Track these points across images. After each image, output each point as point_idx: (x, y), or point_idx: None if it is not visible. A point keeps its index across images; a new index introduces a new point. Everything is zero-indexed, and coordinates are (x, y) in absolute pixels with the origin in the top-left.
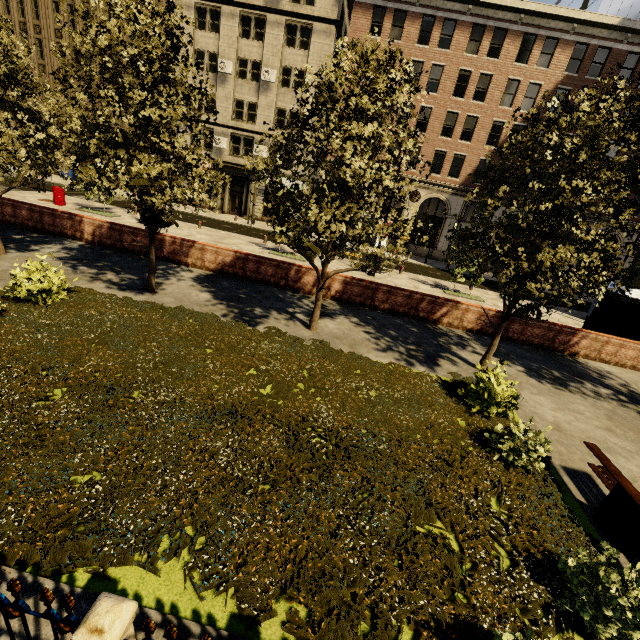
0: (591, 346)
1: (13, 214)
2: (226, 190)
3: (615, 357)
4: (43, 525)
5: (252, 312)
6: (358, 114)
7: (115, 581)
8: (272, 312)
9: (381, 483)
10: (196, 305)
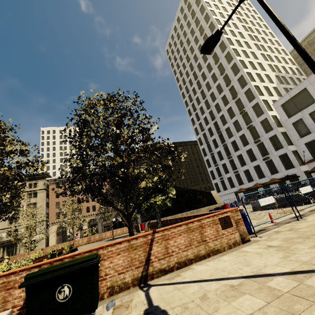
0: (111, 234)
1: None
2: (5, 252)
3: (117, 234)
4: None
5: None
6: (31, 214)
7: None
8: None
9: None
10: None
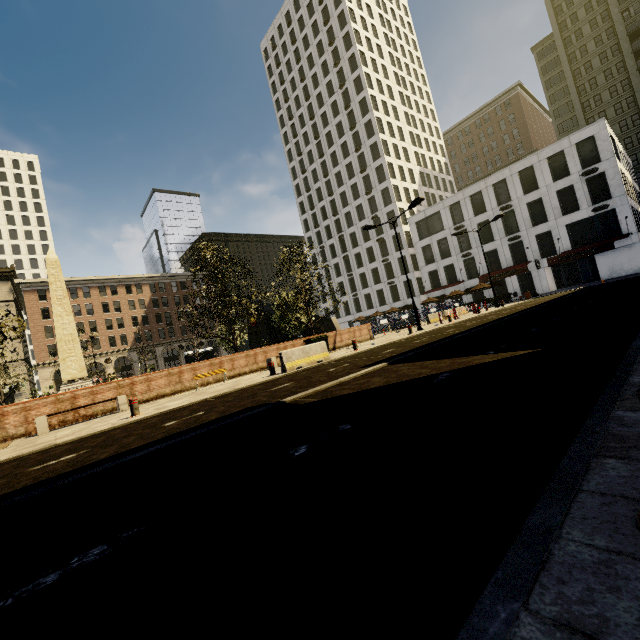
0: None
1: None
2: None
3: None
4: None
5: None
6: None
7: None
8: None
9: None
10: None
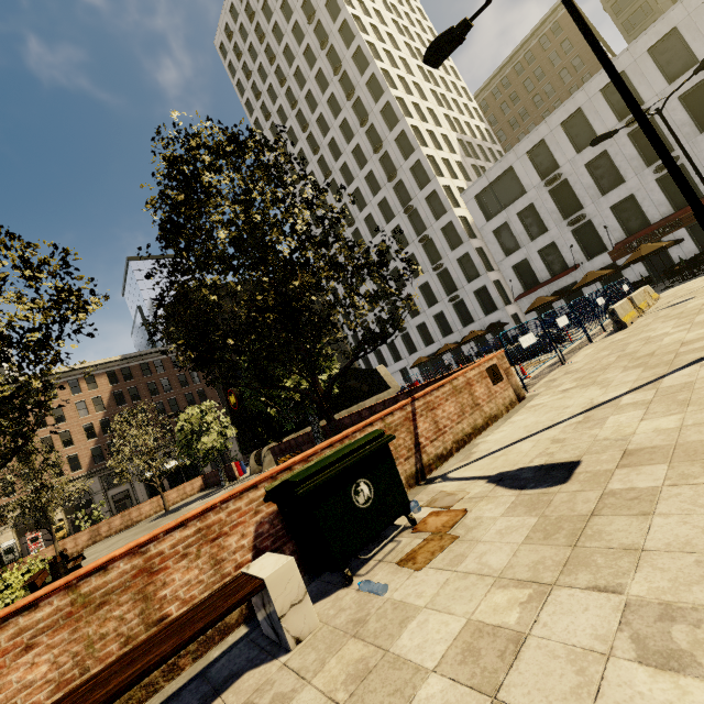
0: (153, 506)
1: None
2: None
3: (170, 502)
4: None
5: None
6: None
7: None
8: None
9: None
10: None
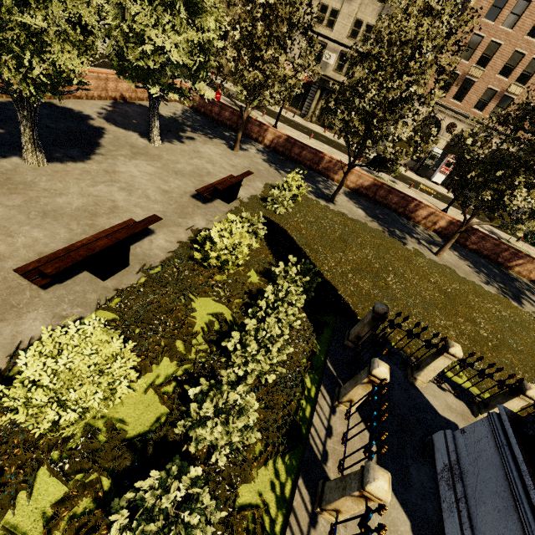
0: None
1: (218, 113)
2: (320, 102)
3: None
4: (407, 342)
5: (395, 233)
6: None
7: (445, 374)
8: (406, 235)
9: (529, 368)
10: (362, 219)
